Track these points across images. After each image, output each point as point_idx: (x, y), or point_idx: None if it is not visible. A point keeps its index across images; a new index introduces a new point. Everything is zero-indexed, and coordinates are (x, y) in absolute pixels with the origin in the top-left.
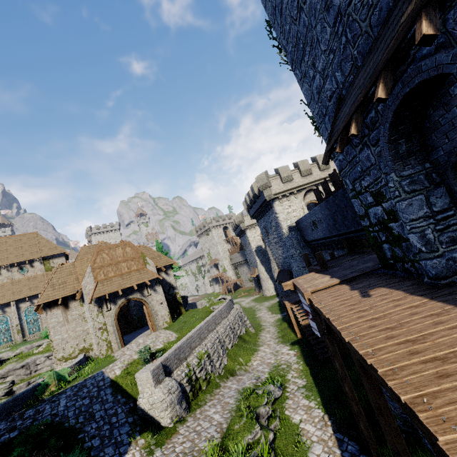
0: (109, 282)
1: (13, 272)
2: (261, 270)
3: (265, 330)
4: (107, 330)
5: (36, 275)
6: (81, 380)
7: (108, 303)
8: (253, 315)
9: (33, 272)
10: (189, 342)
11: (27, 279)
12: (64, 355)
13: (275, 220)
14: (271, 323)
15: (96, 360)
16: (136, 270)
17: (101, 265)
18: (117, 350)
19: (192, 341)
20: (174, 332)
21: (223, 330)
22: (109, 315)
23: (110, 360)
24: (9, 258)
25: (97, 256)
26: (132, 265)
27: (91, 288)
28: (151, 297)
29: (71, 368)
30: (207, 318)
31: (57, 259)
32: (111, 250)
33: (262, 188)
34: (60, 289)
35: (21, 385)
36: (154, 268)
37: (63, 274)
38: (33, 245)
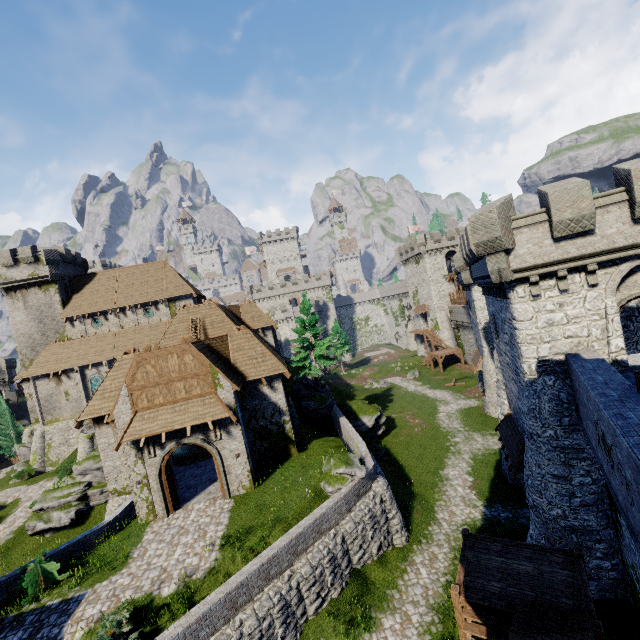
0: (152, 414)
1: (139, 314)
2: (488, 367)
3: (429, 550)
4: (149, 485)
5: (158, 323)
6: (58, 600)
7: (151, 446)
8: (440, 464)
9: (158, 316)
10: (194, 630)
11: (149, 327)
12: (117, 487)
13: (511, 328)
14: (451, 529)
15: (136, 521)
16: (199, 396)
17: (143, 384)
18: (163, 516)
19: (204, 624)
20: (220, 544)
21: (306, 571)
22: (153, 465)
23: (127, 552)
24: (134, 296)
25: (137, 369)
26: (193, 387)
27: (127, 420)
28: (222, 443)
29: (92, 535)
30: (276, 545)
31: (184, 302)
32: (159, 359)
33: (483, 249)
34: (110, 399)
35: (94, 491)
36: (231, 394)
37: (121, 373)
38: (159, 280)
